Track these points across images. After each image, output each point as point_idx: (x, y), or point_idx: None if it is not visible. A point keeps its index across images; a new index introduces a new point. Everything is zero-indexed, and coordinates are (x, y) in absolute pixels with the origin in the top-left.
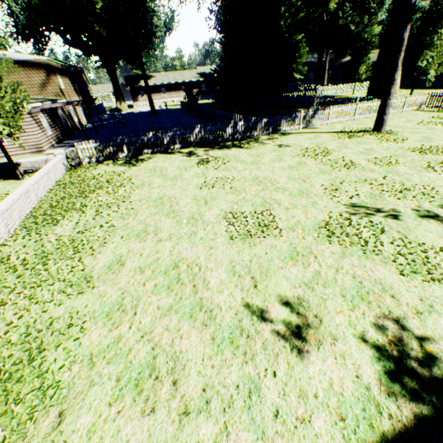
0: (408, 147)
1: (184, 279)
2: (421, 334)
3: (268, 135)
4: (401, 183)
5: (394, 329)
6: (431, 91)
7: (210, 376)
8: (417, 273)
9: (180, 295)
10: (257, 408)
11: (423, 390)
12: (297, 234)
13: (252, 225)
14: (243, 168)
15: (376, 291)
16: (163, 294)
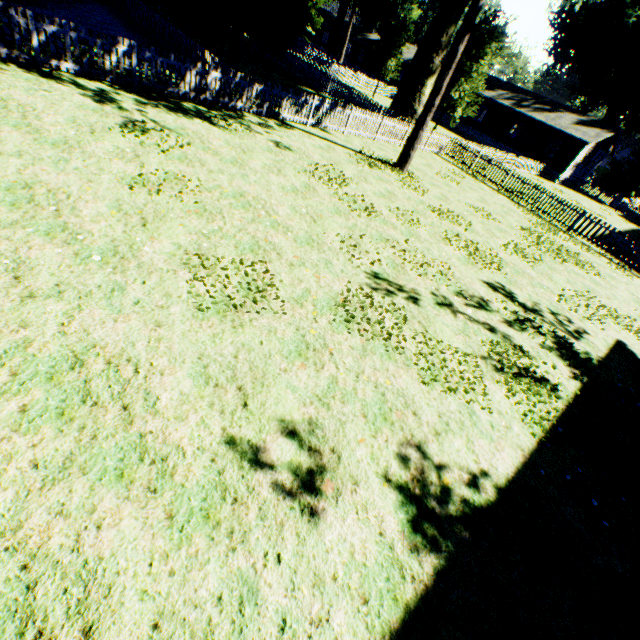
0: (429, 204)
1: (101, 394)
2: (439, 462)
3: (259, 116)
4: (424, 255)
5: (417, 458)
6: (448, 133)
7: (167, 595)
8: (437, 381)
9: (92, 430)
10: (253, 627)
11: (441, 534)
12: (307, 312)
13: (238, 288)
14: (219, 168)
15: (399, 407)
16: (47, 431)
